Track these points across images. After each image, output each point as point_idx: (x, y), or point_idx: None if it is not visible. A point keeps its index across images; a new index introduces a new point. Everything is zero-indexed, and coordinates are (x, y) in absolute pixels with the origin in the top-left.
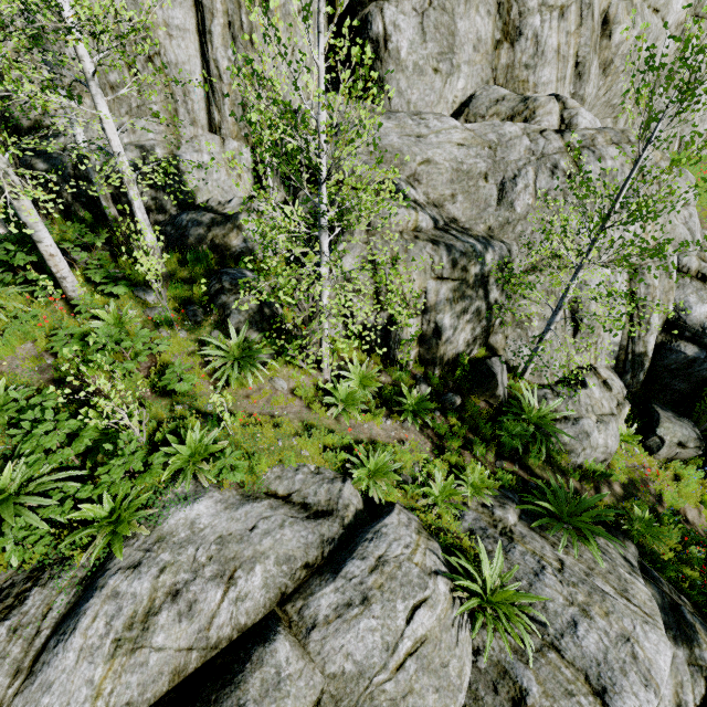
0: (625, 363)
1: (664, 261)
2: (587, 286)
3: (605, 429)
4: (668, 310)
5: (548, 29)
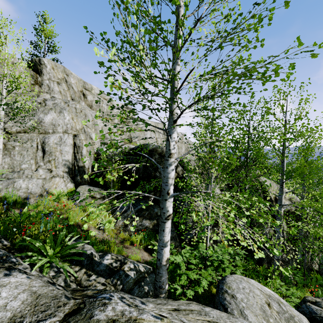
0: (75, 171)
1: (87, 133)
2: (49, 137)
3: (29, 179)
4: (94, 151)
5: (53, 85)
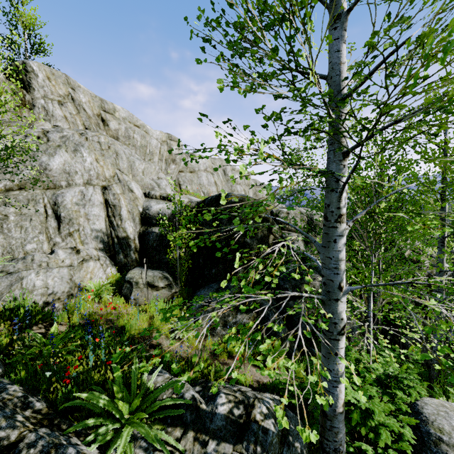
0: (114, 246)
1: (123, 183)
2: (63, 194)
3: (46, 271)
4: (140, 211)
5: (53, 107)
